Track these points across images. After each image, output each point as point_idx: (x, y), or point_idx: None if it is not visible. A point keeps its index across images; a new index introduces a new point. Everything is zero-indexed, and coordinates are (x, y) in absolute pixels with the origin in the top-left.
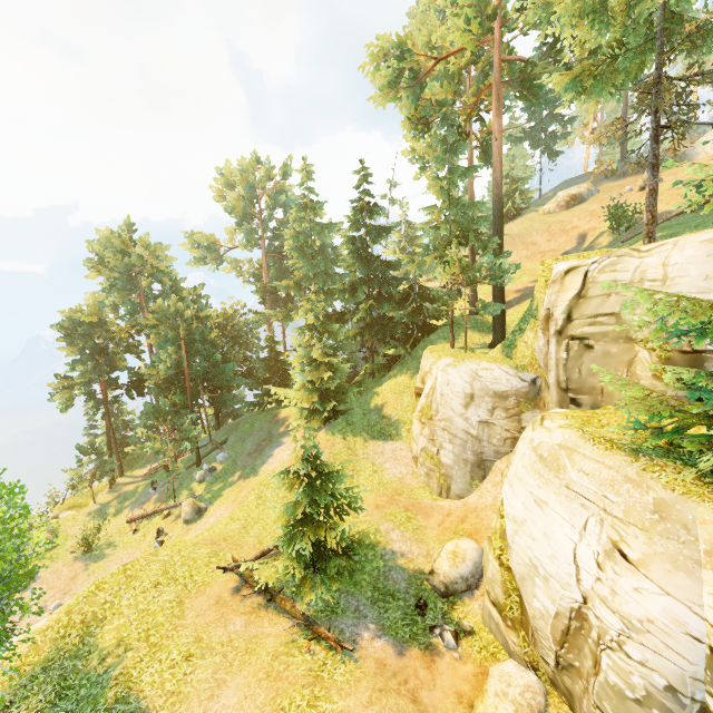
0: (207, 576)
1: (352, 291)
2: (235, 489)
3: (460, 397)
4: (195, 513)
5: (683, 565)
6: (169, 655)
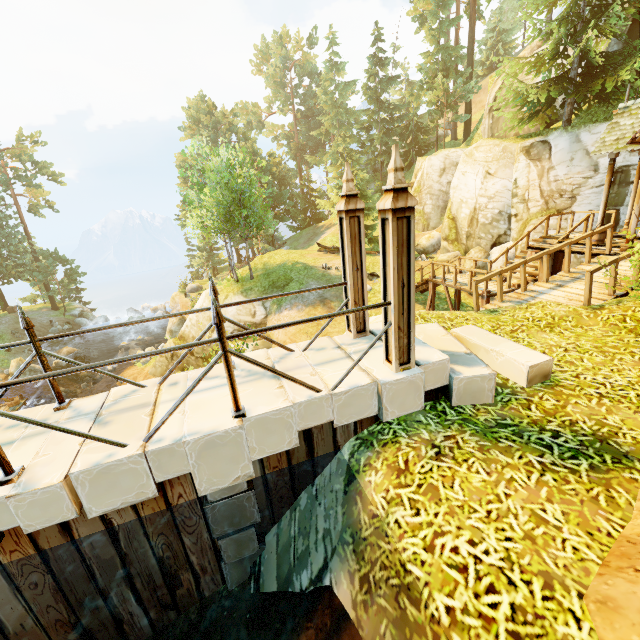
0: (310, 252)
1: (368, 129)
2: None
3: (437, 172)
4: None
5: (508, 166)
6: (306, 259)
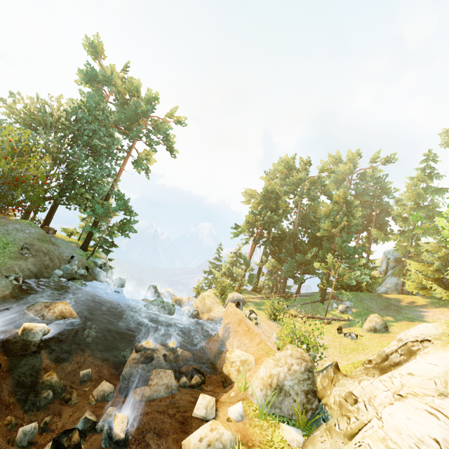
0: None
1: None
2: (408, 324)
3: None
4: (383, 326)
5: None
6: None
